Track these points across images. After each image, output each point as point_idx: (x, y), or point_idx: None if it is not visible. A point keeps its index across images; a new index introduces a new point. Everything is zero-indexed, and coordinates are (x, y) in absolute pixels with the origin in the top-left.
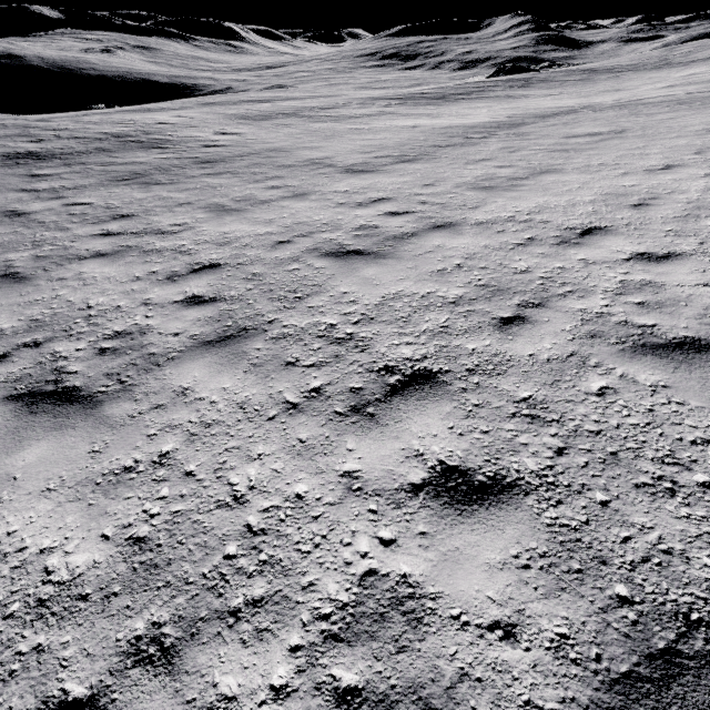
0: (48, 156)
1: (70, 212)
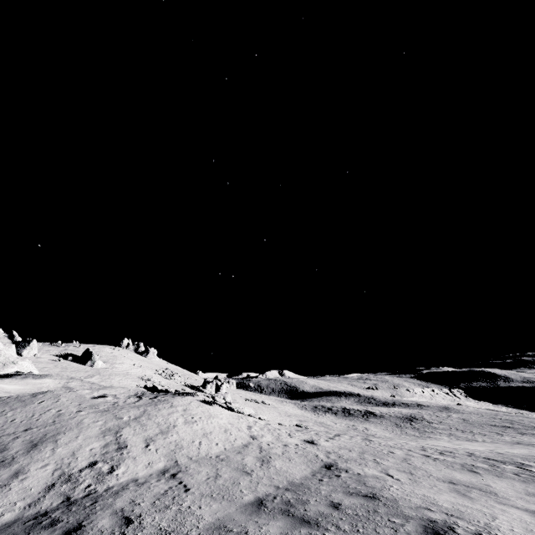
0: (511, 427)
1: (505, 434)
